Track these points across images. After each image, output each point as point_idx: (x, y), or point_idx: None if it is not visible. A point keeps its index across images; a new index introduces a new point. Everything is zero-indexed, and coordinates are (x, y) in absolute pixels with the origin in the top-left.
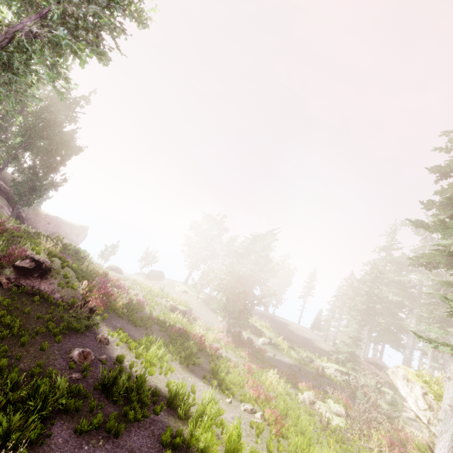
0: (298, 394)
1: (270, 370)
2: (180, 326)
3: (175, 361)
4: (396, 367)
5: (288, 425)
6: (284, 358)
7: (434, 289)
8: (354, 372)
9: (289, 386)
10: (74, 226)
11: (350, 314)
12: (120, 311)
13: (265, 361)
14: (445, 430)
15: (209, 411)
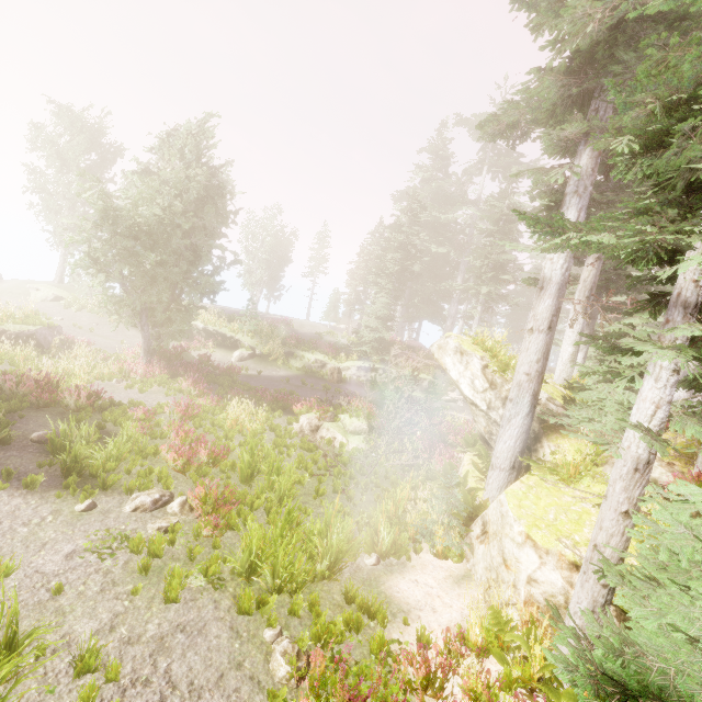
0: (293, 423)
1: (233, 400)
2: (7, 367)
3: None
4: (444, 339)
5: (251, 497)
6: (278, 373)
7: (492, 222)
8: (383, 365)
9: (279, 415)
10: None
11: (377, 285)
12: None
13: (236, 386)
14: (516, 414)
15: None
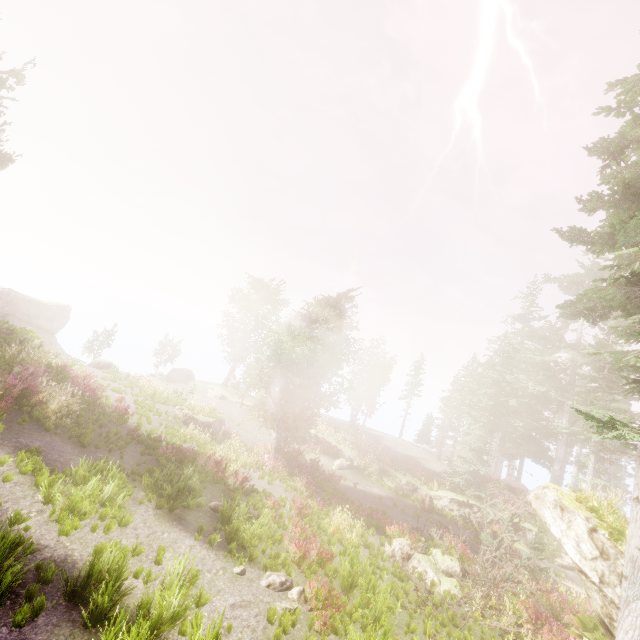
0: (385, 544)
1: (337, 508)
2: (195, 447)
3: (147, 504)
4: (541, 488)
5: (351, 607)
6: (371, 488)
7: (594, 369)
8: (478, 502)
9: (372, 532)
10: (44, 304)
11: (471, 416)
12: (54, 422)
13: (336, 494)
14: (634, 596)
15: (157, 605)
